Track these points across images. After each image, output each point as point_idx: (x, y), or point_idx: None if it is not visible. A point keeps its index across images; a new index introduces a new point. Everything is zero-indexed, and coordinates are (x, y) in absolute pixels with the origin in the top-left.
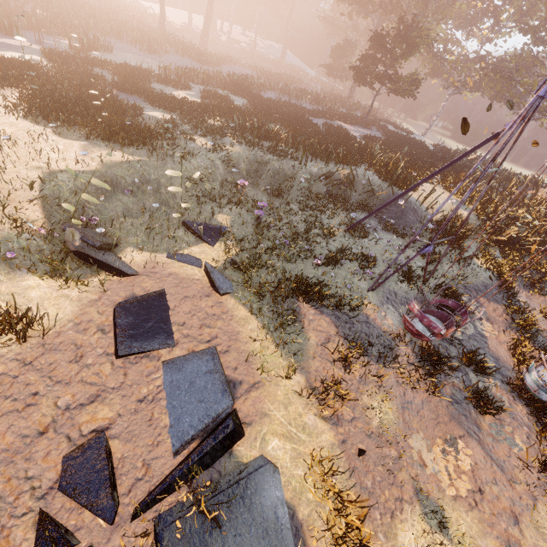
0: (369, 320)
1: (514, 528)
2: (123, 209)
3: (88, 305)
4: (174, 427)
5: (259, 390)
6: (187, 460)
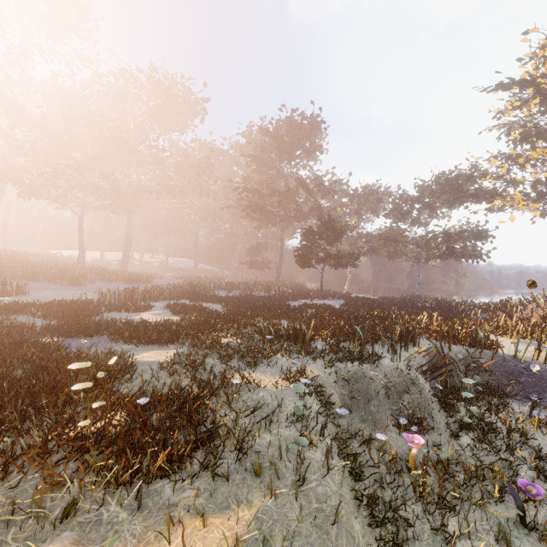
0: None
1: None
2: None
3: None
4: None
5: None
6: None
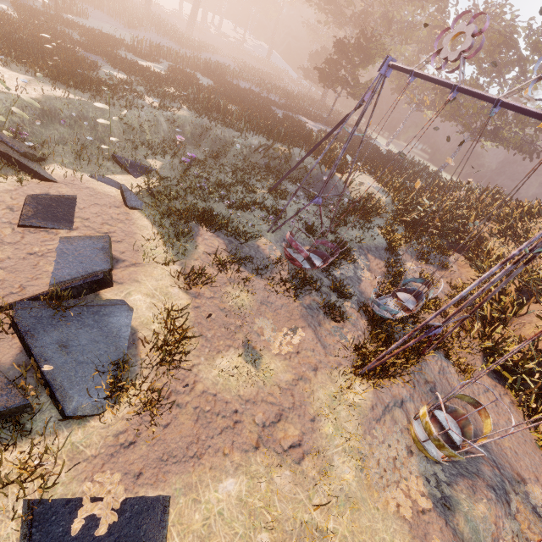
0: (259, 249)
1: (311, 372)
2: (59, 138)
3: (3, 192)
4: (54, 273)
5: (138, 268)
6: (56, 288)
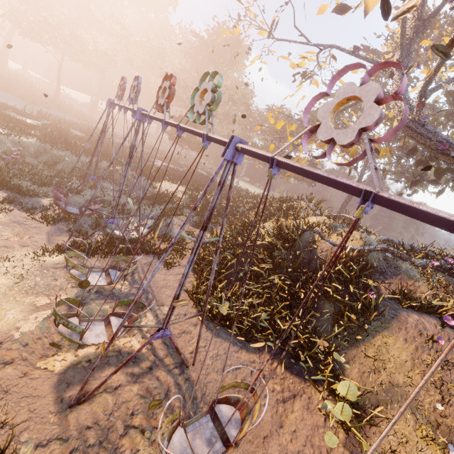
0: (40, 202)
1: (20, 246)
2: None
3: None
4: None
5: None
6: None
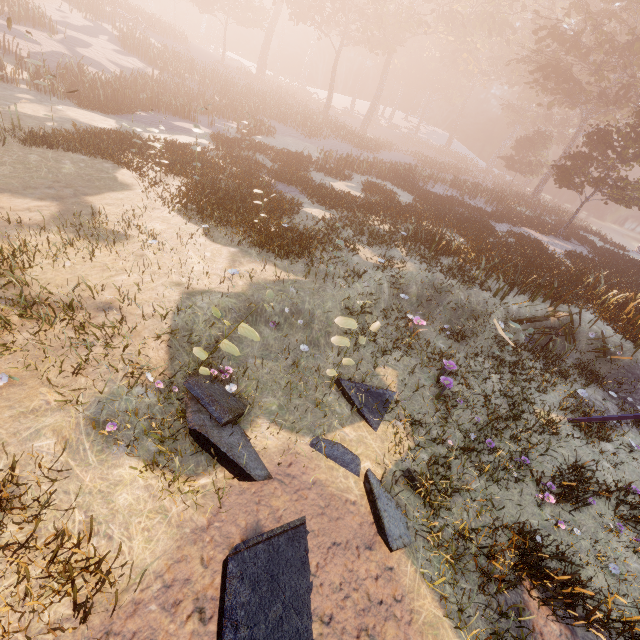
0: None
1: None
2: (261, 345)
3: (190, 539)
4: None
5: None
6: None
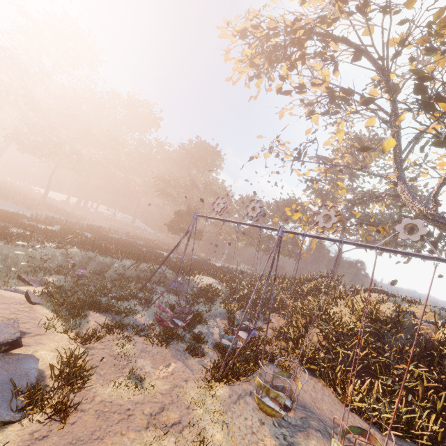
0: (137, 320)
1: (183, 382)
2: None
3: None
4: None
5: (42, 336)
6: None
